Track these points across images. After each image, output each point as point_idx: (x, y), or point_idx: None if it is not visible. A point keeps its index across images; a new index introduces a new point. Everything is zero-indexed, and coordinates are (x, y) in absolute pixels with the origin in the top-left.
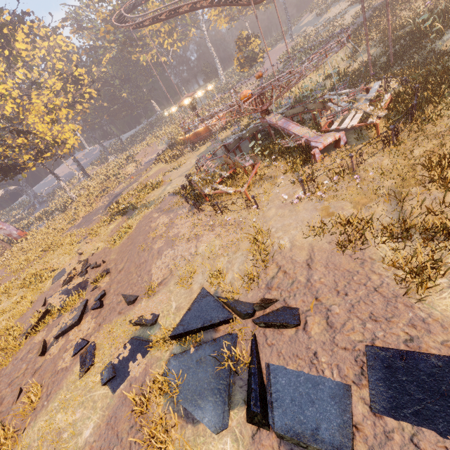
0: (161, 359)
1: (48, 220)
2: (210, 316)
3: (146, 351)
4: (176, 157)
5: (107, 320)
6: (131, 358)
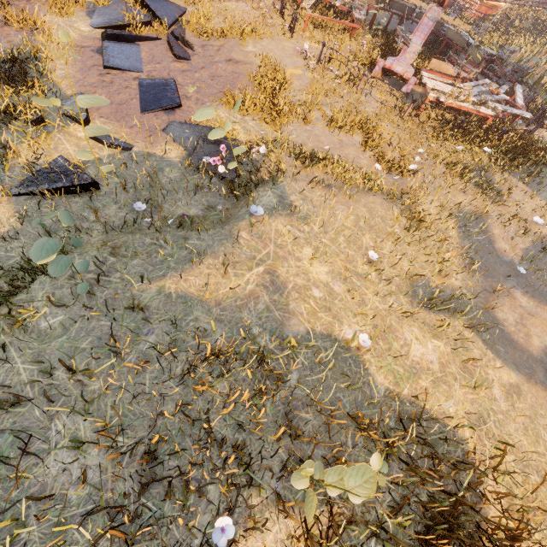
0: None
1: None
2: (161, 11)
3: None
4: None
5: None
6: None
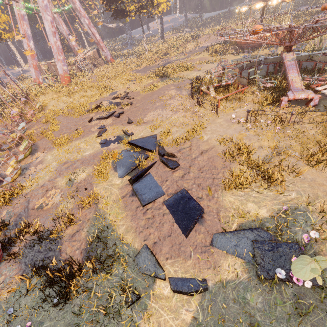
0: (121, 149)
1: (127, 58)
2: (148, 145)
3: (119, 143)
4: (219, 53)
5: (116, 124)
6: (113, 142)
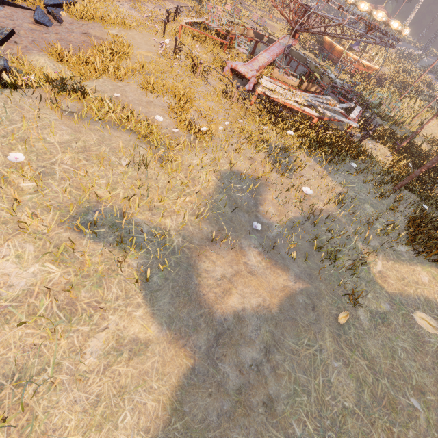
0: None
1: None
2: None
3: None
4: None
5: None
6: None
